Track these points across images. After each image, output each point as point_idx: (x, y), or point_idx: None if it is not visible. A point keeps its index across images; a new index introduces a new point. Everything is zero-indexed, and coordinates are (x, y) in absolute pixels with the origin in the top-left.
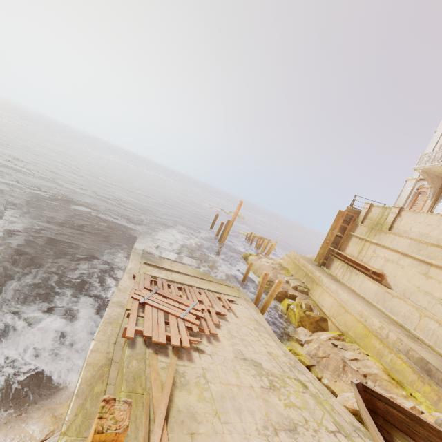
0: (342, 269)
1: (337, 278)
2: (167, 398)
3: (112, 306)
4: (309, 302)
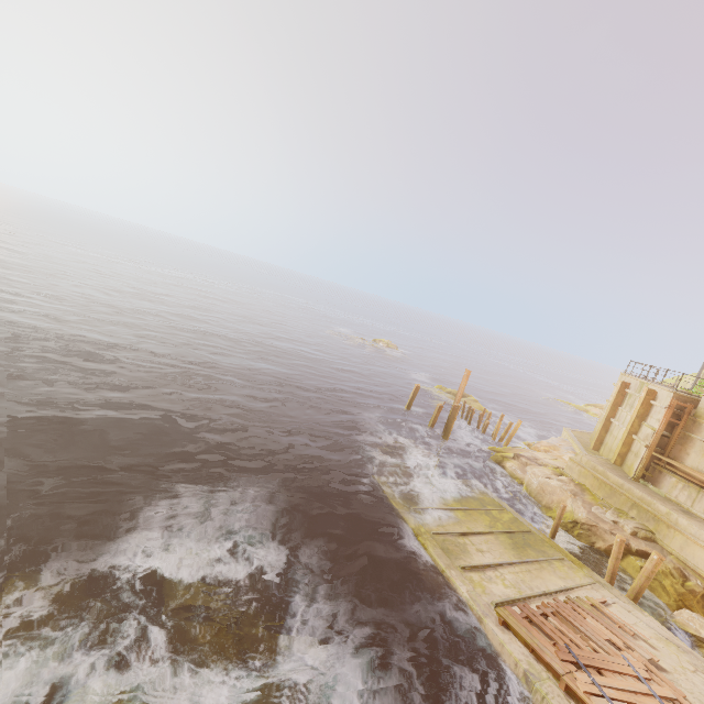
0: (686, 492)
1: (682, 506)
2: None
3: None
4: (672, 560)
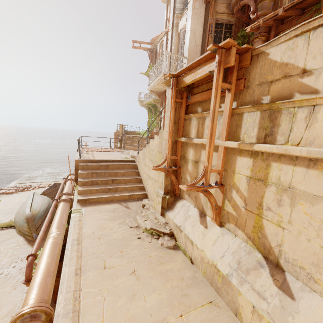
0: None
1: None
2: None
3: None
4: None
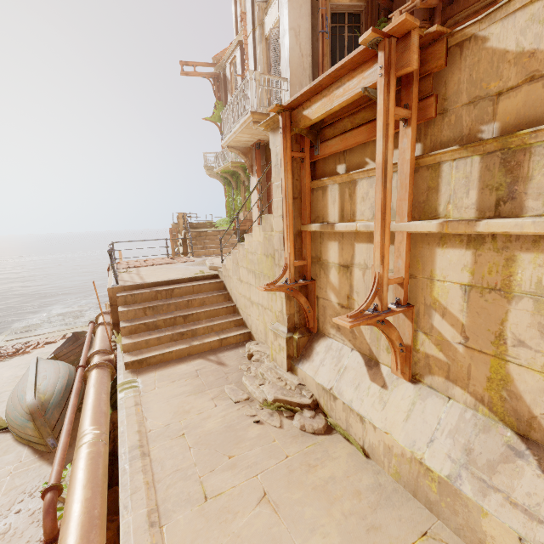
0: None
1: None
2: None
3: None
4: None
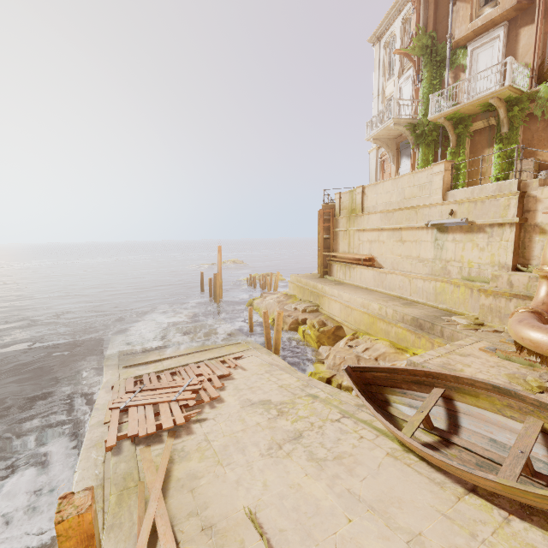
0: (341, 270)
1: (341, 281)
2: (163, 475)
3: (91, 430)
4: (321, 318)
